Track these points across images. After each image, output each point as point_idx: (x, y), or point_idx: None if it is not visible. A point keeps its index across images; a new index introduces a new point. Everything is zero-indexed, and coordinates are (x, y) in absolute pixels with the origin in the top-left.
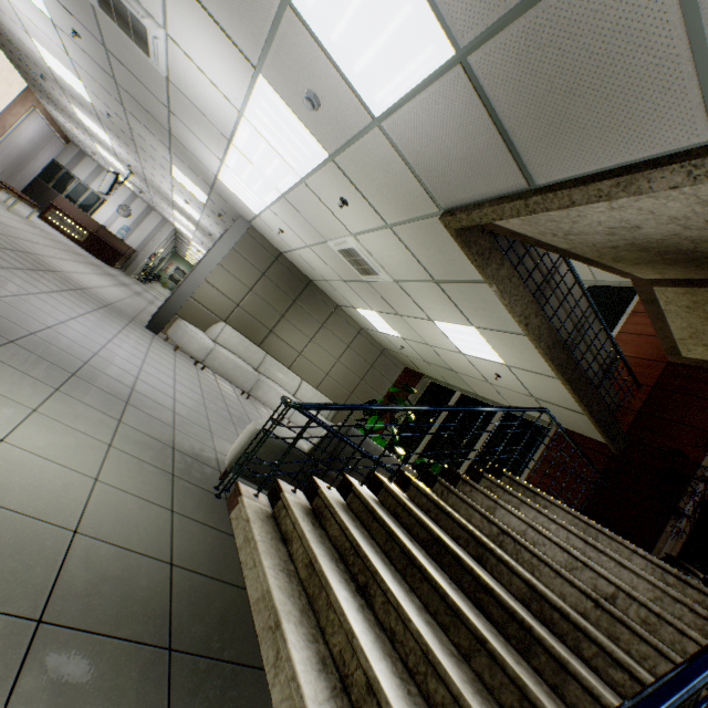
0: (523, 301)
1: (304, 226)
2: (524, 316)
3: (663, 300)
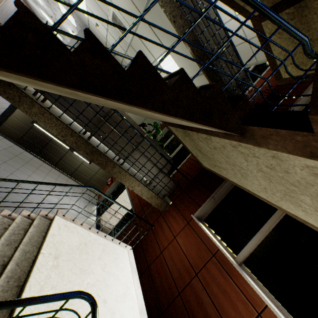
0: (172, 5)
1: (99, 10)
2: (173, 16)
3: (267, 32)
